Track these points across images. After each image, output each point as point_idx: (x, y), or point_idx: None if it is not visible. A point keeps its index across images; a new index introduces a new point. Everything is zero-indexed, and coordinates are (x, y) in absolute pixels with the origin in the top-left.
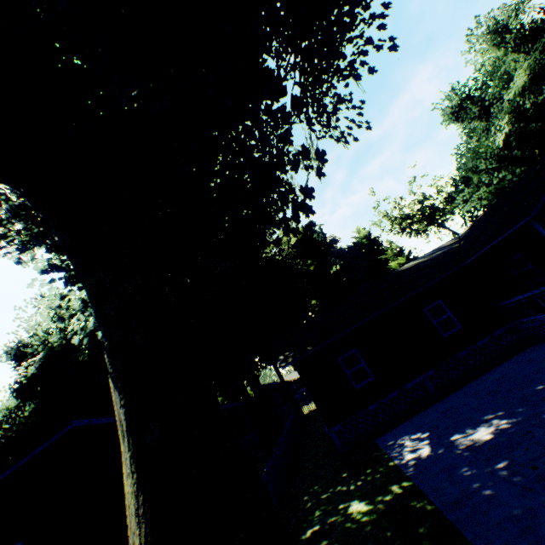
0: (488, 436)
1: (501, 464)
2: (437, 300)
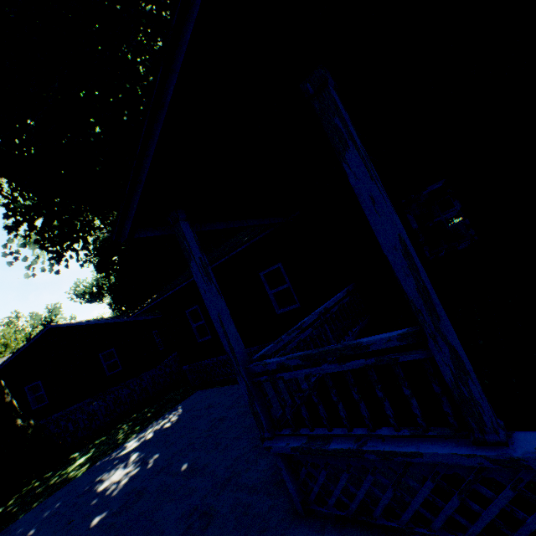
0: (103, 486)
1: (31, 533)
2: (277, 262)
